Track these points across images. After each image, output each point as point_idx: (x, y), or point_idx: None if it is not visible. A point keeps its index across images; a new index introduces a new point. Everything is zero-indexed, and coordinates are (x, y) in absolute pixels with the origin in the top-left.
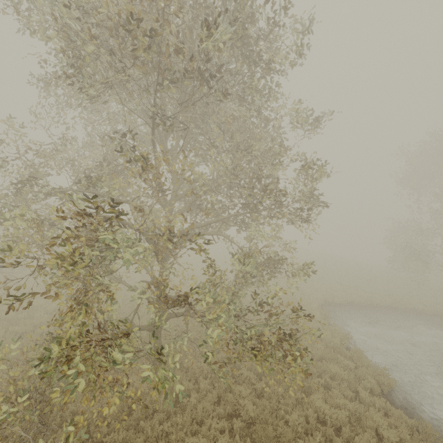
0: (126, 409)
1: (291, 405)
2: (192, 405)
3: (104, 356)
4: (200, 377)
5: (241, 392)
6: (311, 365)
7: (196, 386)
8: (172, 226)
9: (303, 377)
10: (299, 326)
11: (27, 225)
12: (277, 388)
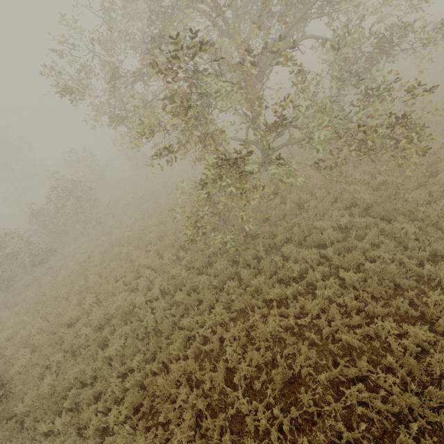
0: (264, 218)
1: (411, 189)
2: (313, 207)
3: (238, 177)
4: (314, 190)
5: (356, 190)
6: (440, 153)
7: (312, 197)
8: (248, 49)
9: (428, 165)
10: (425, 121)
11: (142, 105)
12: (395, 179)
